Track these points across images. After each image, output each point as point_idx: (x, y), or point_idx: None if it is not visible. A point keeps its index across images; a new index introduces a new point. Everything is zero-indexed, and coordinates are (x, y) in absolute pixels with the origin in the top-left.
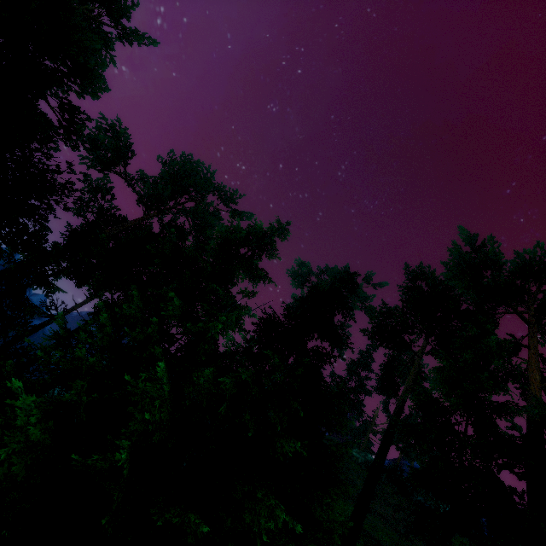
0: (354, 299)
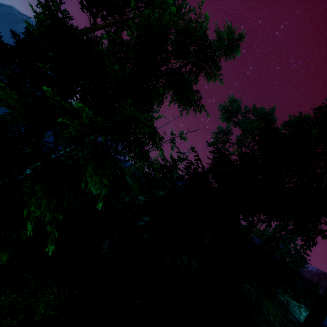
0: None
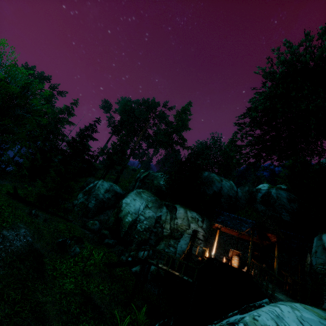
0: None
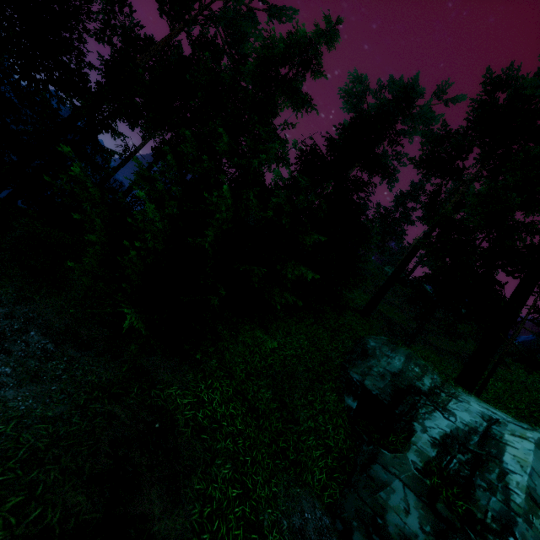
0: (417, 123)
